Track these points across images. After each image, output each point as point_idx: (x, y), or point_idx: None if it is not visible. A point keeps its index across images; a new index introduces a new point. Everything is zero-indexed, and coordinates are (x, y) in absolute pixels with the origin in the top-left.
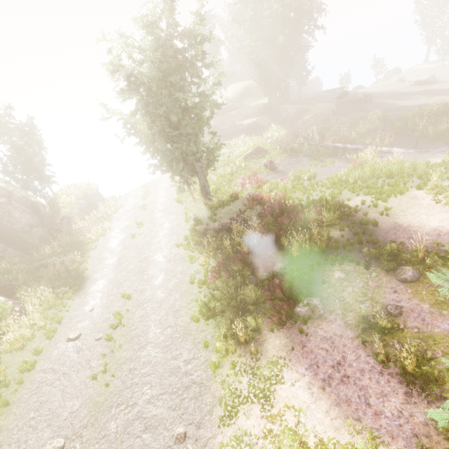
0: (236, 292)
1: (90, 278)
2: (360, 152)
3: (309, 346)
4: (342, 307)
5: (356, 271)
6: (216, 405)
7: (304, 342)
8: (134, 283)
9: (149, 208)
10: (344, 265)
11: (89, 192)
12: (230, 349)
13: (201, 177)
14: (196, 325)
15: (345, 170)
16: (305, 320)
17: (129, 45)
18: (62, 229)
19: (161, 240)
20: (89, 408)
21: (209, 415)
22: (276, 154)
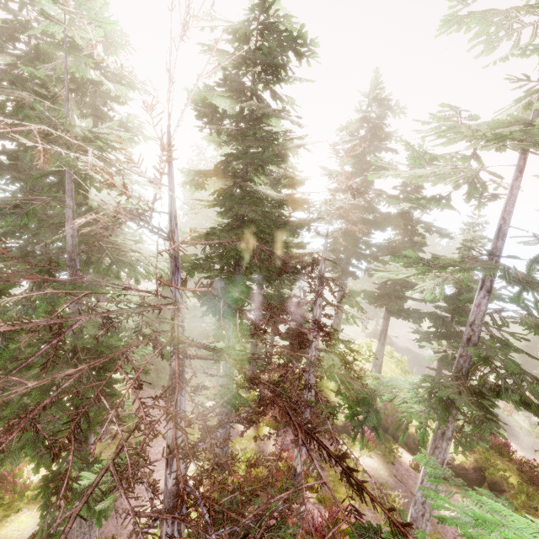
0: None
1: None
2: None
3: None
4: None
5: None
6: None
7: None
8: None
9: None
10: None
11: None
12: None
13: None
14: None
15: None
16: None
17: None
18: None
19: None
20: None
21: None
22: None
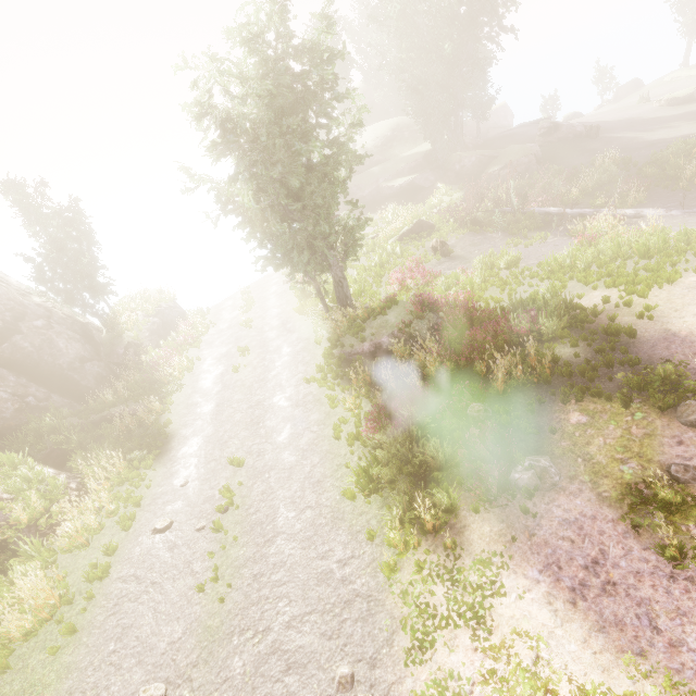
0: (411, 451)
1: (176, 435)
2: (589, 219)
3: (540, 535)
4: (589, 470)
5: (606, 412)
6: (397, 630)
7: (531, 527)
8: (245, 442)
9: (255, 324)
10: (585, 402)
11: (163, 305)
12: (410, 541)
13: (337, 272)
14: (351, 505)
15: (570, 249)
16: (529, 493)
17: (224, 72)
18: (127, 363)
19: (280, 374)
20: (198, 636)
21: (388, 647)
22: (448, 231)
